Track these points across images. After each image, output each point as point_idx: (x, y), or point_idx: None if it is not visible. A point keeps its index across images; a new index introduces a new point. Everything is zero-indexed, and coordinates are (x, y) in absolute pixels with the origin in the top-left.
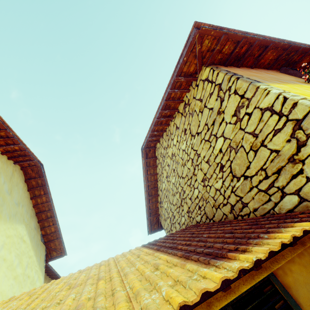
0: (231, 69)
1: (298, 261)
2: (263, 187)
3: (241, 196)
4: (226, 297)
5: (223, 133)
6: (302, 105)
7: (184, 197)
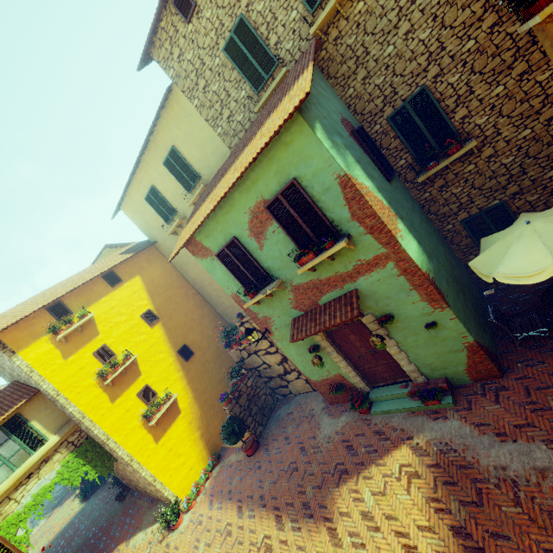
0: (5, 336)
1: (30, 404)
2: (28, 381)
3: (25, 380)
4: (0, 425)
5: (8, 362)
6: (24, 371)
7: (4, 369)
